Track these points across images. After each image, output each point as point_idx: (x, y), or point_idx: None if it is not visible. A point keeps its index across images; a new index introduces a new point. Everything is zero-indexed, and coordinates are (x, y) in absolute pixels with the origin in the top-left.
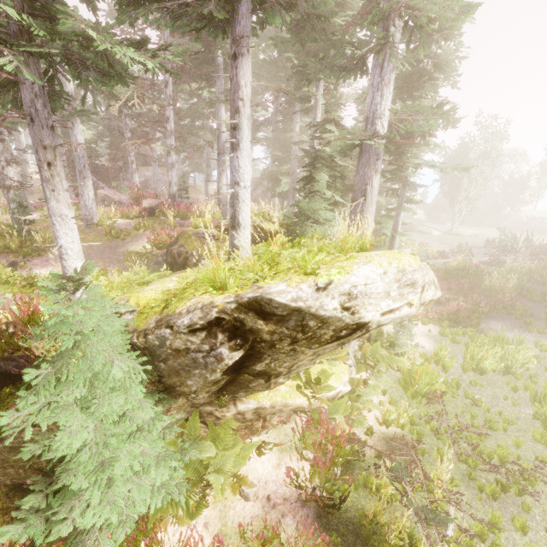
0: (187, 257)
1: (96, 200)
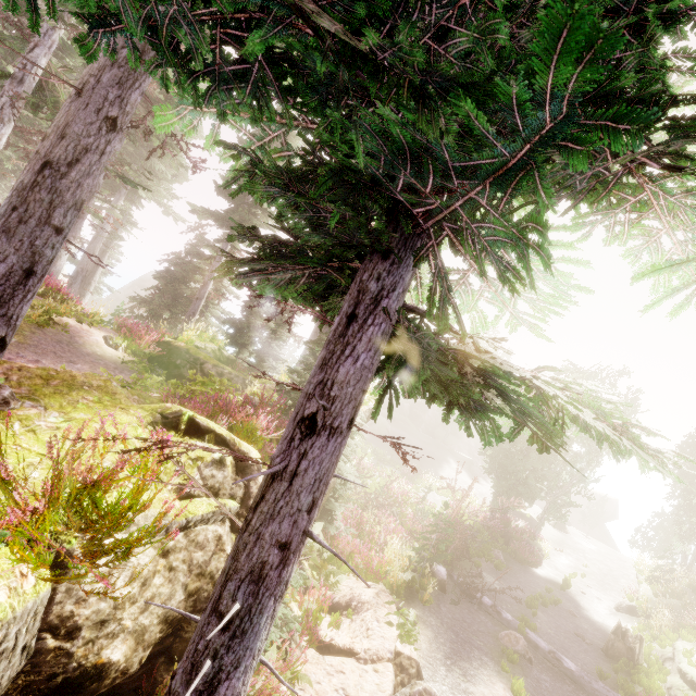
0: (232, 378)
1: None
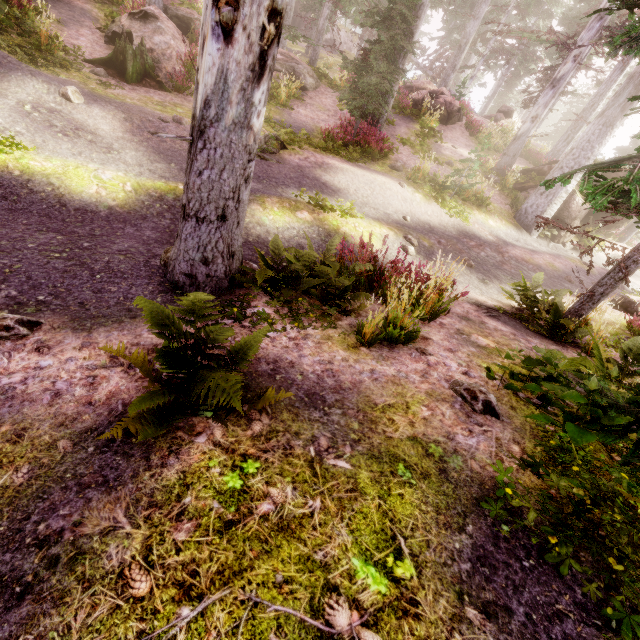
0: None
1: (501, 113)
